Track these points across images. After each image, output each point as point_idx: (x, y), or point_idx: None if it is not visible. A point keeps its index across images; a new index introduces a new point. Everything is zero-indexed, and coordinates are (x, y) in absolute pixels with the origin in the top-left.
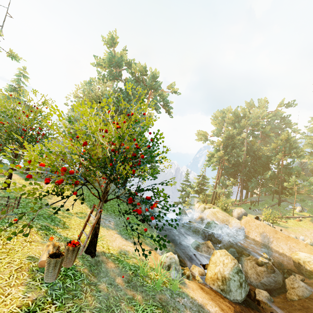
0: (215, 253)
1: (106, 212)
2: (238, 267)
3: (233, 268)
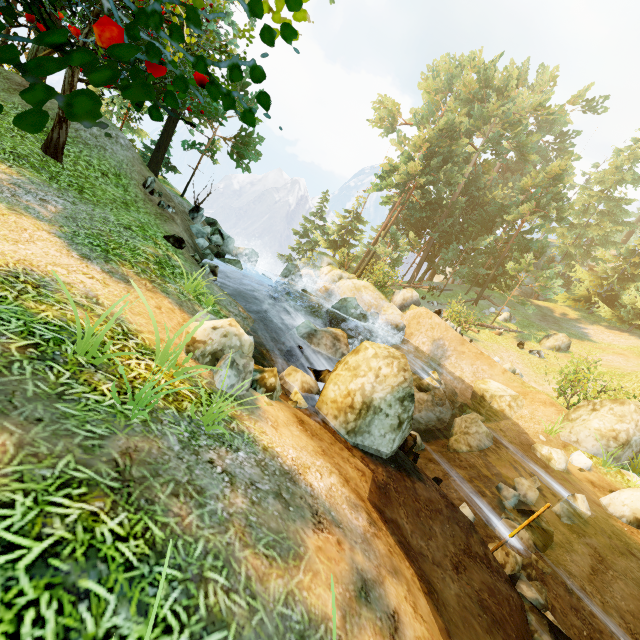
0: (363, 348)
1: (45, 179)
2: (410, 388)
3: (397, 389)
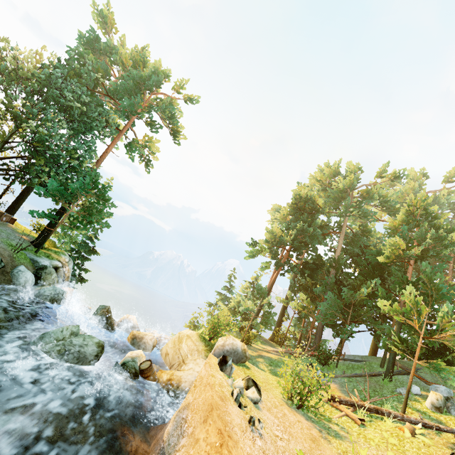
0: None
1: None
2: None
3: None
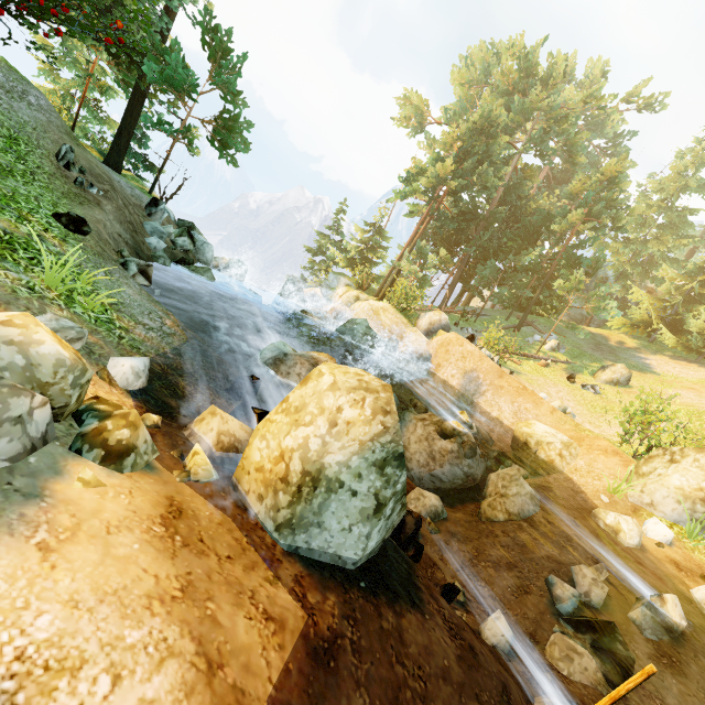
0: (313, 374)
1: None
2: (395, 443)
3: (371, 446)
